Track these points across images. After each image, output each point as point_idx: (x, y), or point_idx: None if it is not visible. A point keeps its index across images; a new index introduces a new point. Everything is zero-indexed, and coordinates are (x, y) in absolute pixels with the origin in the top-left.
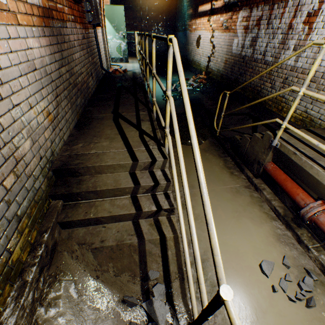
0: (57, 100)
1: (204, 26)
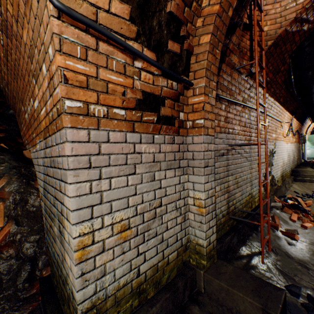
0: (293, 158)
1: None
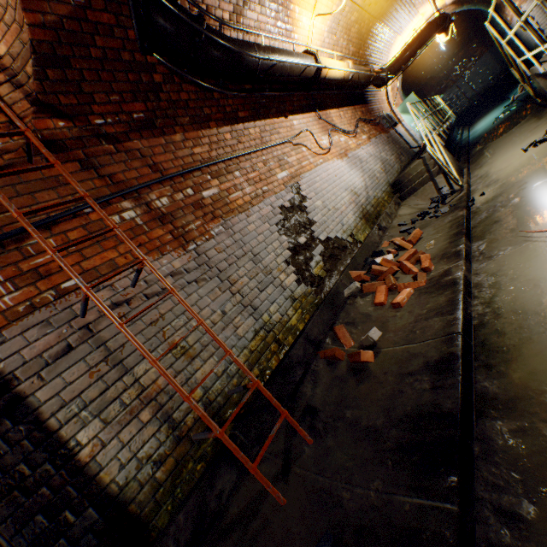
0: (383, 165)
1: None
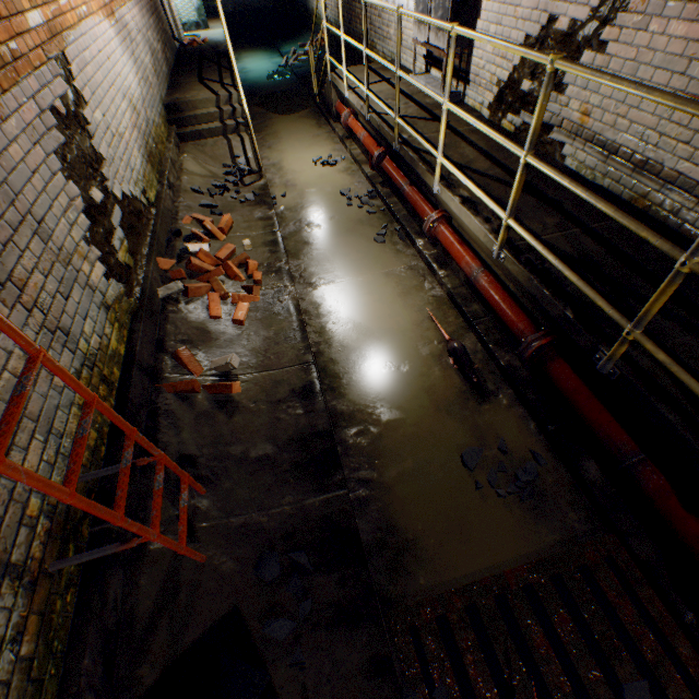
0: (153, 59)
1: None
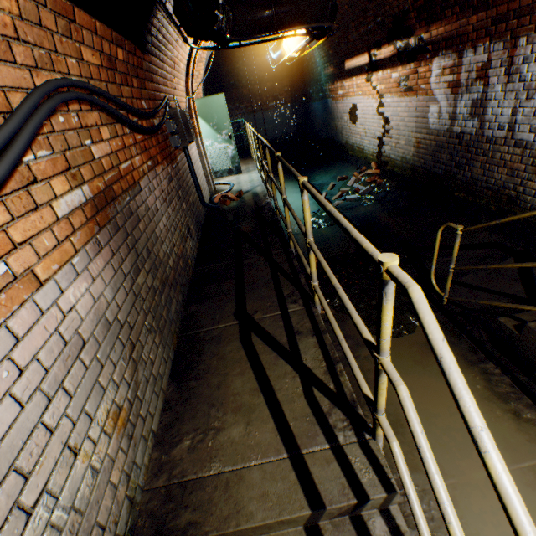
0: (132, 358)
1: (360, 90)
